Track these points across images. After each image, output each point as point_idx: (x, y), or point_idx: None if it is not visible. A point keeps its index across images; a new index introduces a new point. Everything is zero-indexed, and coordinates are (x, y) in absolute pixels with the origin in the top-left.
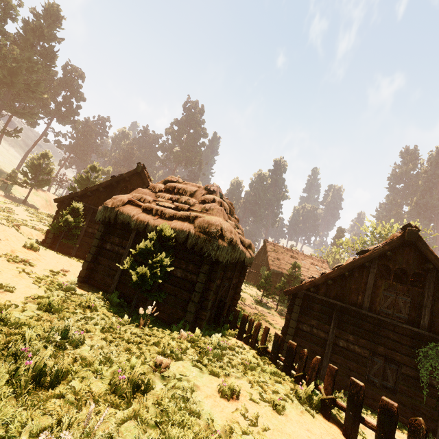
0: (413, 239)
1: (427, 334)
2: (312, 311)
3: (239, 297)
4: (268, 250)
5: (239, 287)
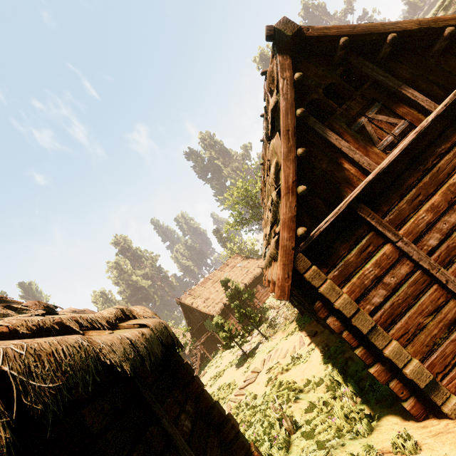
0: (297, 26)
1: (454, 97)
2: (344, 260)
3: (233, 423)
4: (190, 304)
5: (210, 407)
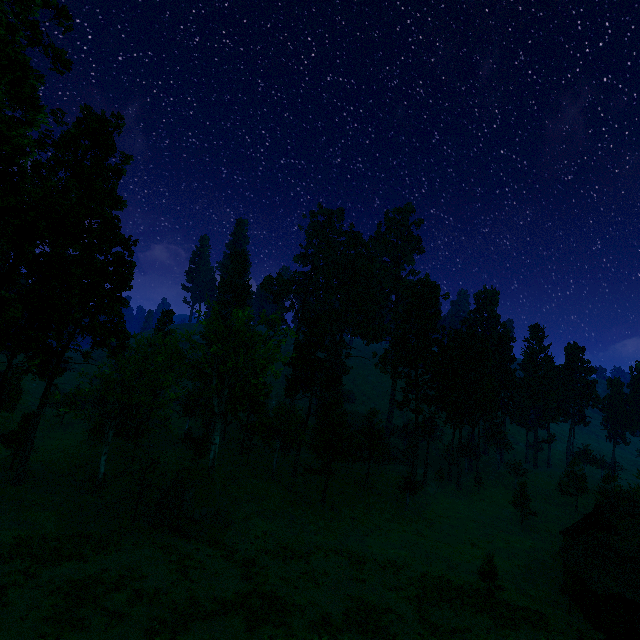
0: None
1: None
2: None
3: None
4: None
5: None
